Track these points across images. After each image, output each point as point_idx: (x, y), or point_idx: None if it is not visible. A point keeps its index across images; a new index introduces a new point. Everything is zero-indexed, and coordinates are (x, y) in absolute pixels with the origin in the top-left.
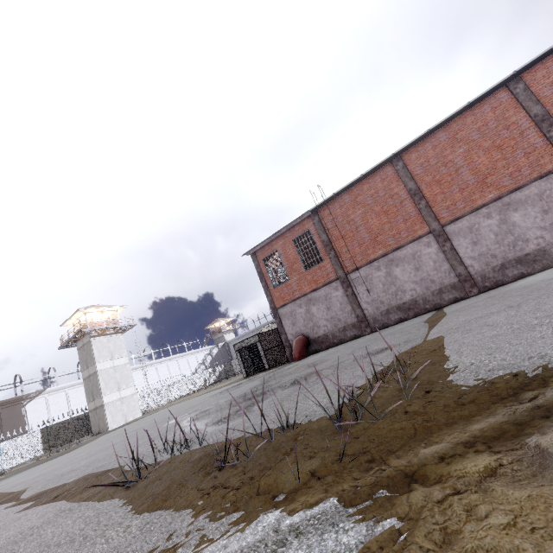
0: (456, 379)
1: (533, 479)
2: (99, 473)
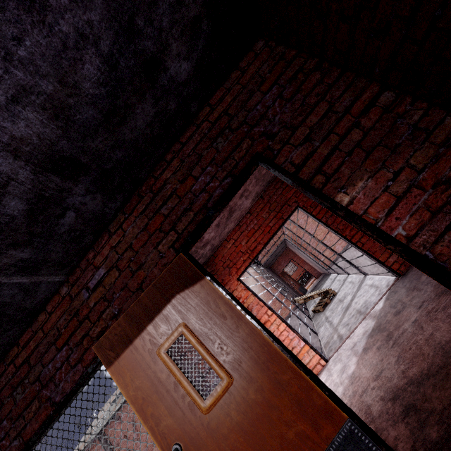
0: None
1: None
2: None
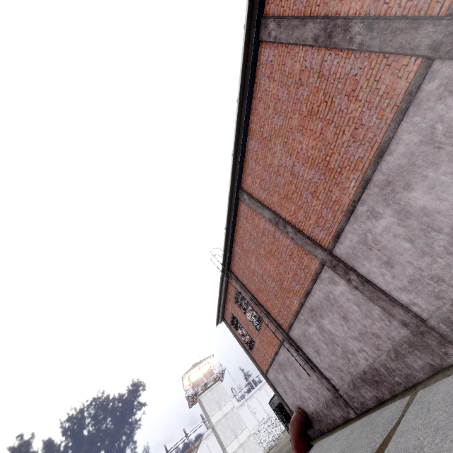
0: None
1: None
2: None
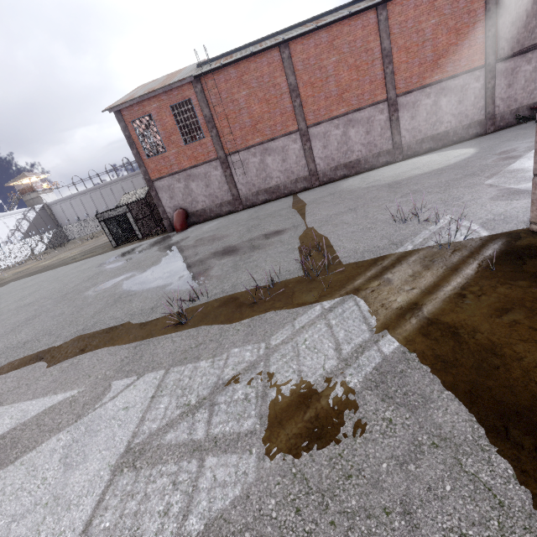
0: (350, 256)
1: (388, 284)
2: (100, 331)
